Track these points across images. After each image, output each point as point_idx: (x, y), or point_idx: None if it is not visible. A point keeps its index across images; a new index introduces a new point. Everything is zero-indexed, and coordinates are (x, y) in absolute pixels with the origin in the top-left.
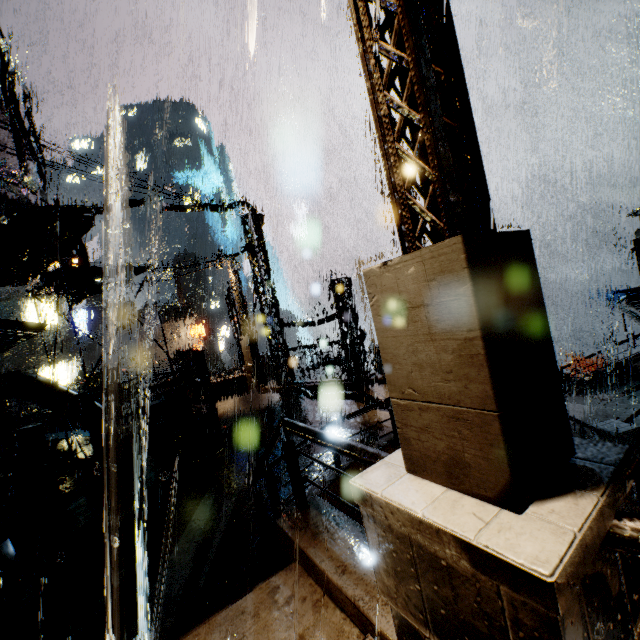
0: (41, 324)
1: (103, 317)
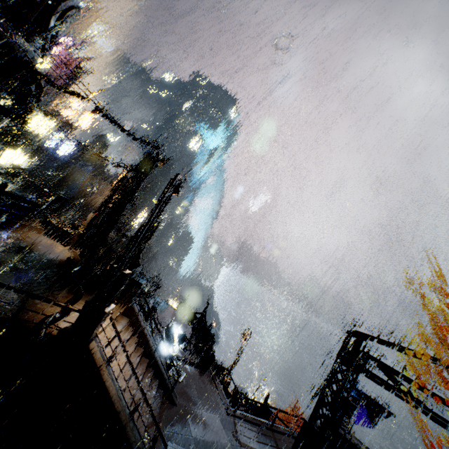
0: None
1: (89, 158)
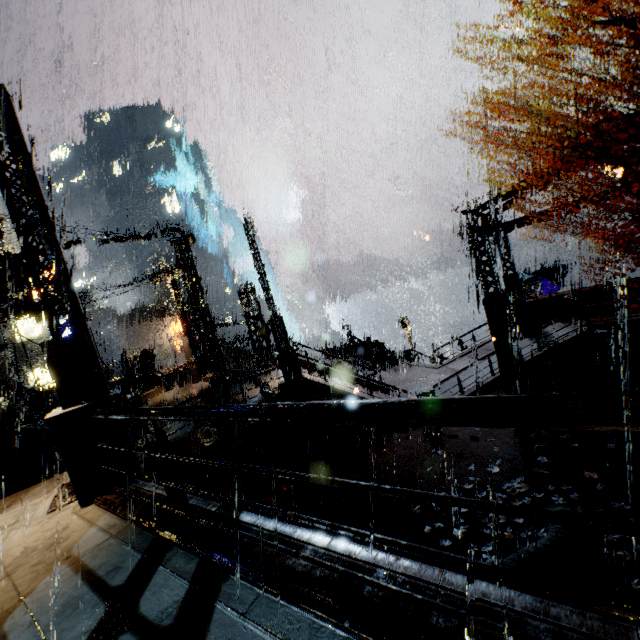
0: (3, 345)
1: (91, 321)
